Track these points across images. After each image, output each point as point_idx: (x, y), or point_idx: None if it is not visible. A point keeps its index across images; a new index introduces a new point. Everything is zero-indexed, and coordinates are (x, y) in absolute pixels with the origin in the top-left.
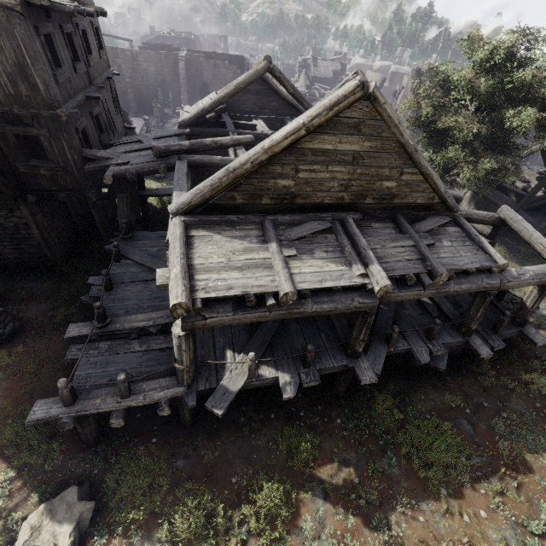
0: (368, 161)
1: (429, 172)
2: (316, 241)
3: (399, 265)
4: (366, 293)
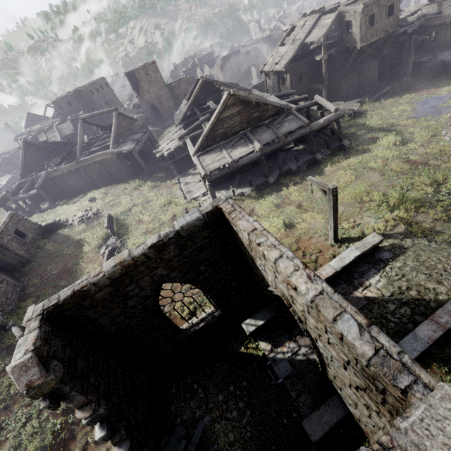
0: None
1: None
2: None
3: None
4: None
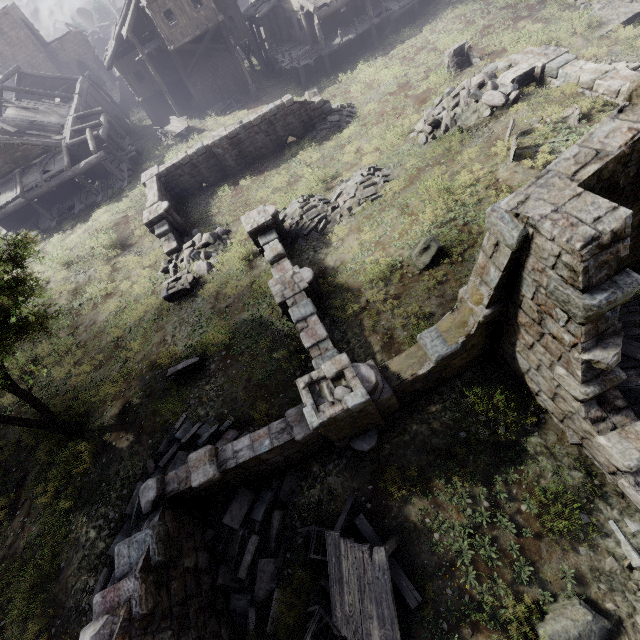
0: None
1: None
2: None
3: None
4: None
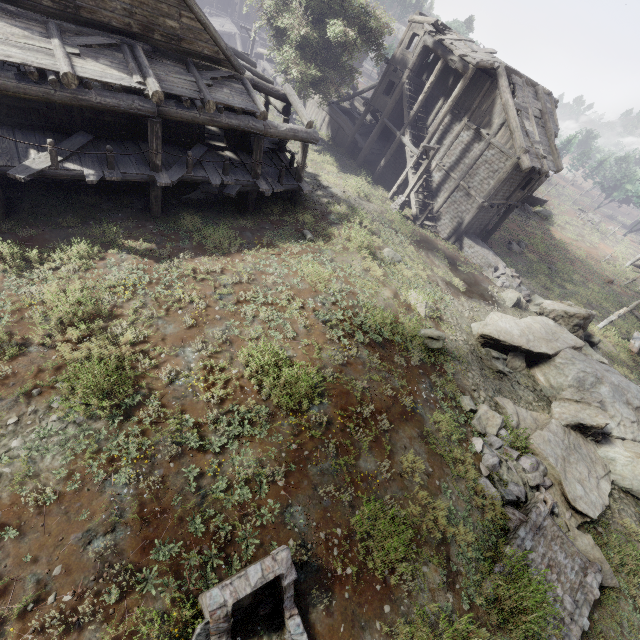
0: None
1: (205, 22)
2: (104, 53)
3: (178, 90)
4: (146, 100)
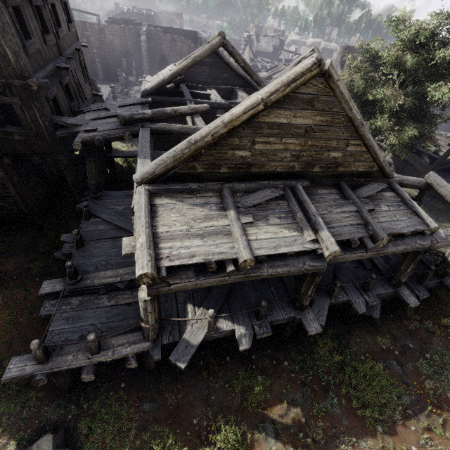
0: (319, 134)
1: (372, 144)
2: (270, 207)
3: (345, 230)
4: (316, 257)
